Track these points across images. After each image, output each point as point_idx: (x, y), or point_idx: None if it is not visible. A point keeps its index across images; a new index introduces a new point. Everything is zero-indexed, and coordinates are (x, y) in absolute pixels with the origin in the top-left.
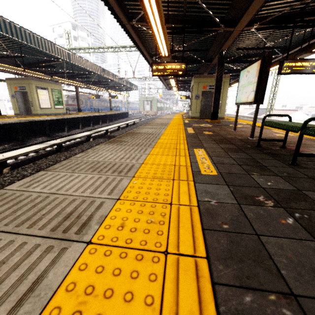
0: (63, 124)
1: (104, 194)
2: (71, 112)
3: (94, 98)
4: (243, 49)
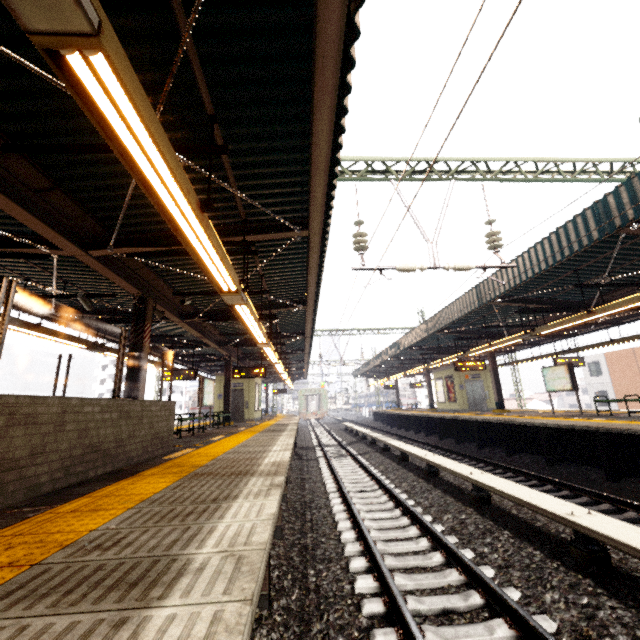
0: None
1: (592, 422)
2: None
3: None
4: None
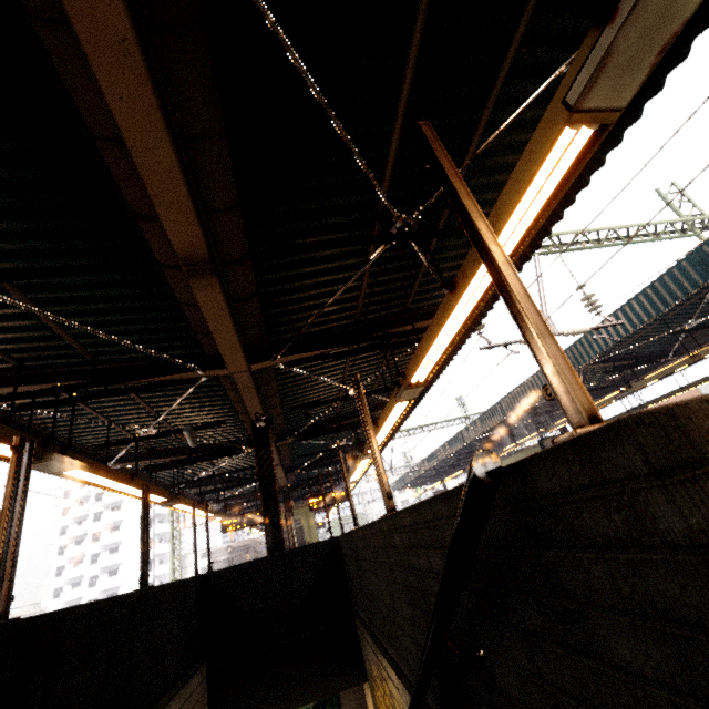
0: None
1: None
2: None
3: None
4: None
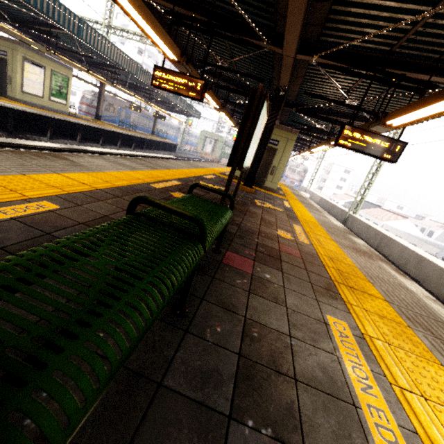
0: (47, 125)
1: None
2: (89, 117)
3: (132, 109)
4: (314, 96)
